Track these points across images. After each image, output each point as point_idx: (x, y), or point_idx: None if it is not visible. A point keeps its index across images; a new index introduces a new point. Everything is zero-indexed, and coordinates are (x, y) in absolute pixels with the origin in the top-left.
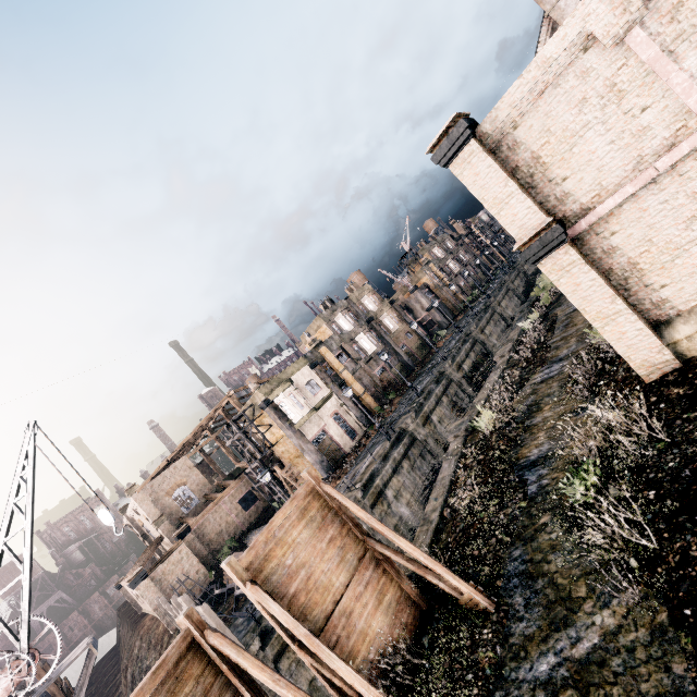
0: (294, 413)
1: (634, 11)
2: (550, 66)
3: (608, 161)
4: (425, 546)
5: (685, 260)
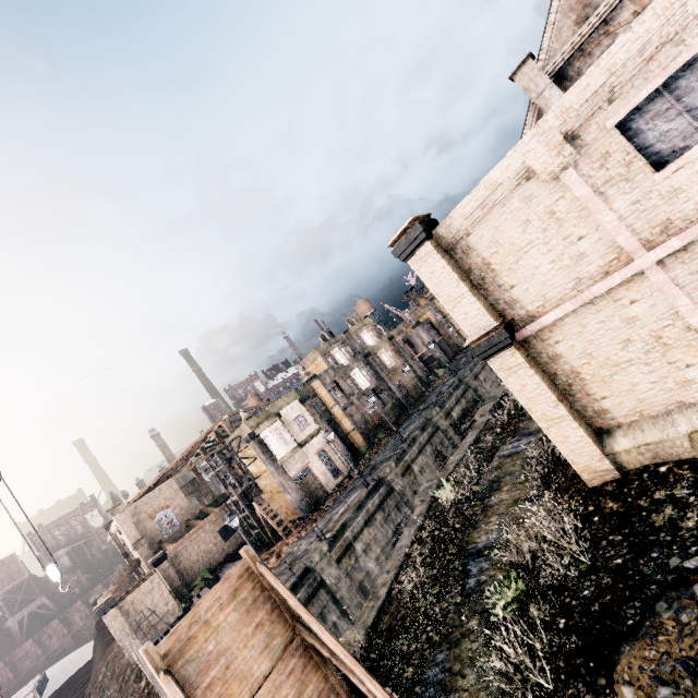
0: (278, 448)
1: (567, 155)
2: (496, 189)
3: (550, 278)
4: (366, 626)
5: (623, 378)
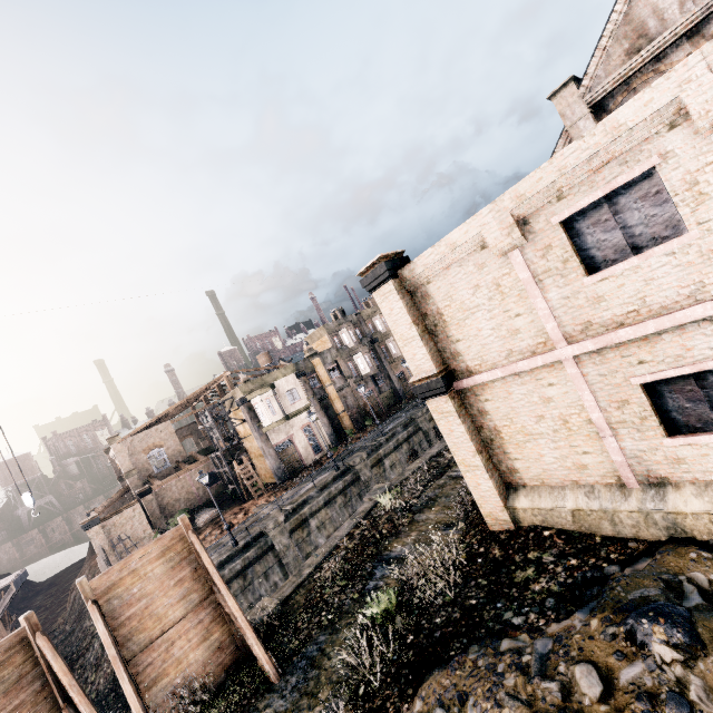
0: (266, 417)
1: (515, 237)
2: (455, 249)
3: (489, 342)
4: (282, 596)
5: (533, 446)
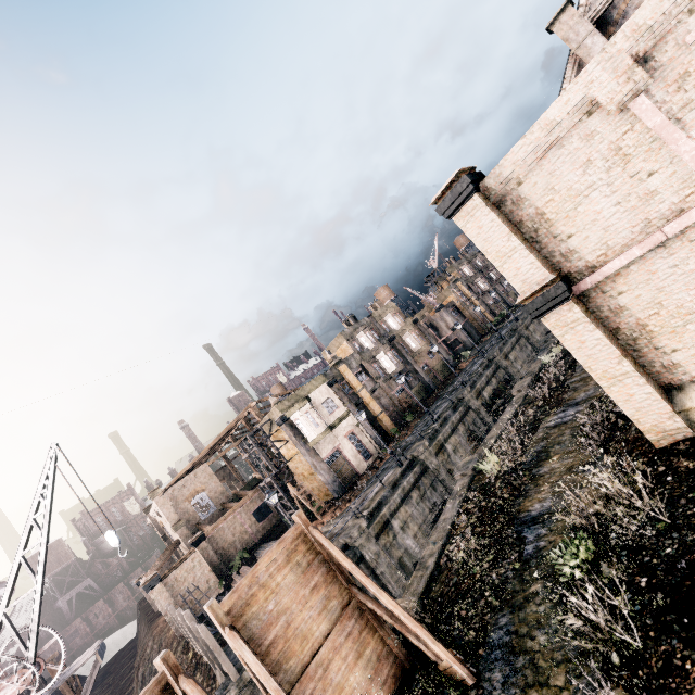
0: (309, 431)
1: (638, 80)
2: (553, 129)
3: (614, 222)
4: (417, 594)
5: None
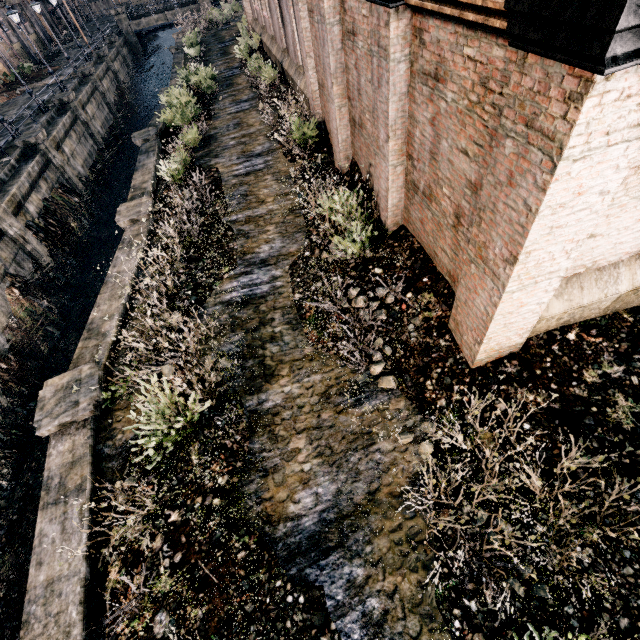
0: None
1: None
2: None
3: None
4: None
5: None
